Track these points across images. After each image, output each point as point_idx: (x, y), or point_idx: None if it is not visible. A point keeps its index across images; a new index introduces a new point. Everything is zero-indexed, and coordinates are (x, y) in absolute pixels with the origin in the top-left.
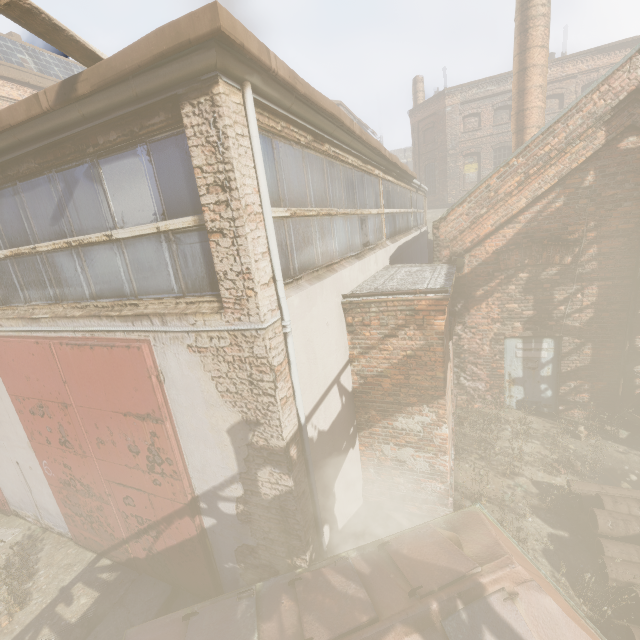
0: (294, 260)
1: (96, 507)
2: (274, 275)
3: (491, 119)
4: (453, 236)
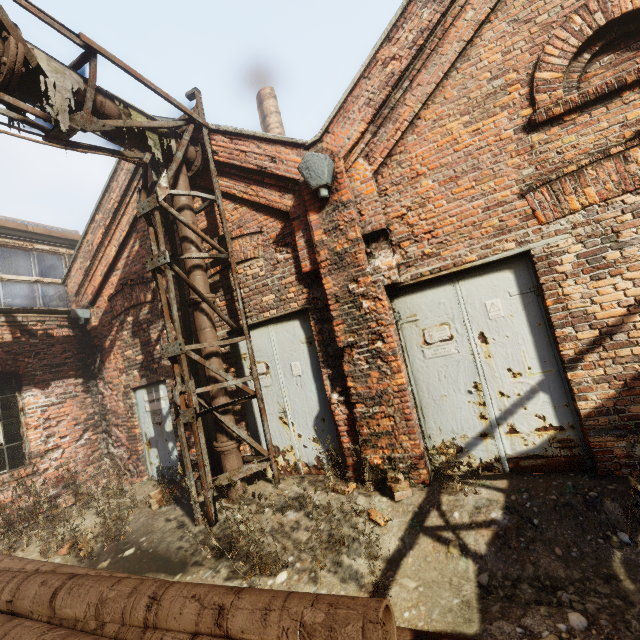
0: None
1: None
2: None
3: None
4: (76, 290)
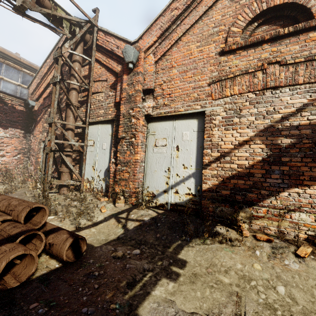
0: None
1: None
2: None
3: None
4: (32, 92)
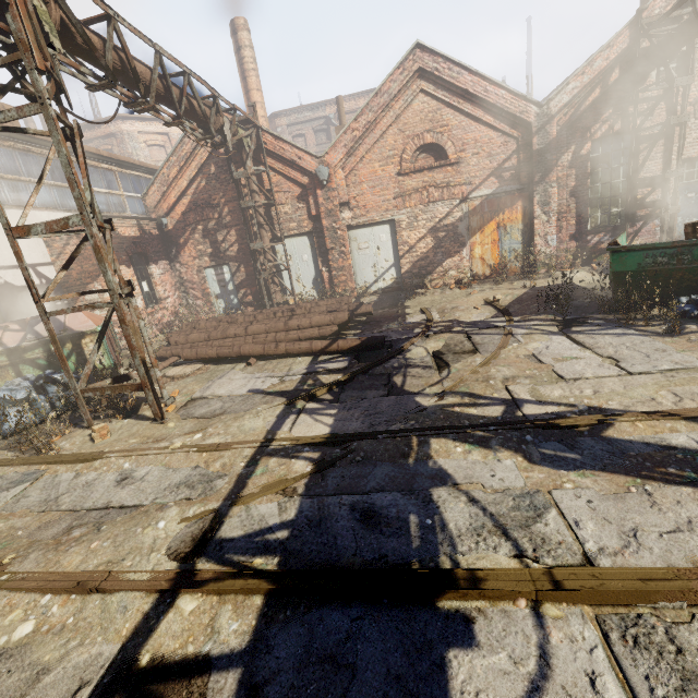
0: None
1: None
2: None
3: (314, 139)
4: (155, 205)
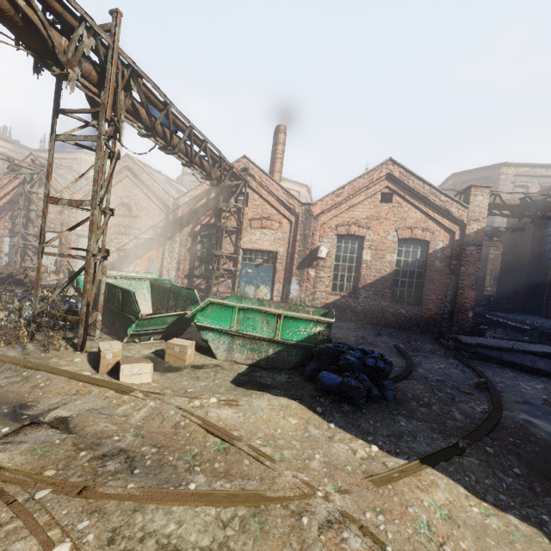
0: None
1: None
2: None
3: None
4: None
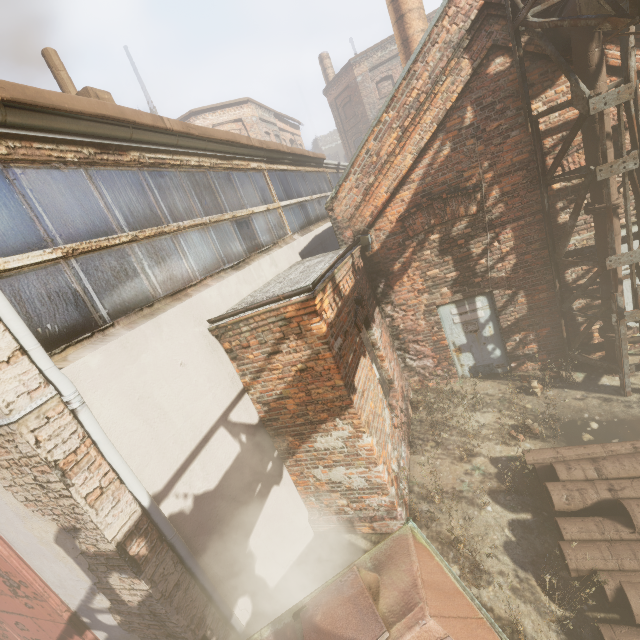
0: (96, 306)
1: (1, 635)
2: (21, 345)
3: None
4: (350, 214)
